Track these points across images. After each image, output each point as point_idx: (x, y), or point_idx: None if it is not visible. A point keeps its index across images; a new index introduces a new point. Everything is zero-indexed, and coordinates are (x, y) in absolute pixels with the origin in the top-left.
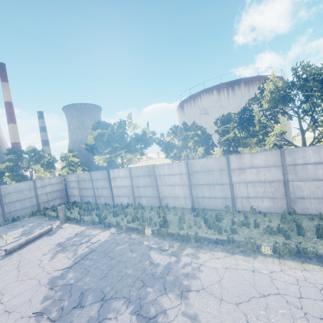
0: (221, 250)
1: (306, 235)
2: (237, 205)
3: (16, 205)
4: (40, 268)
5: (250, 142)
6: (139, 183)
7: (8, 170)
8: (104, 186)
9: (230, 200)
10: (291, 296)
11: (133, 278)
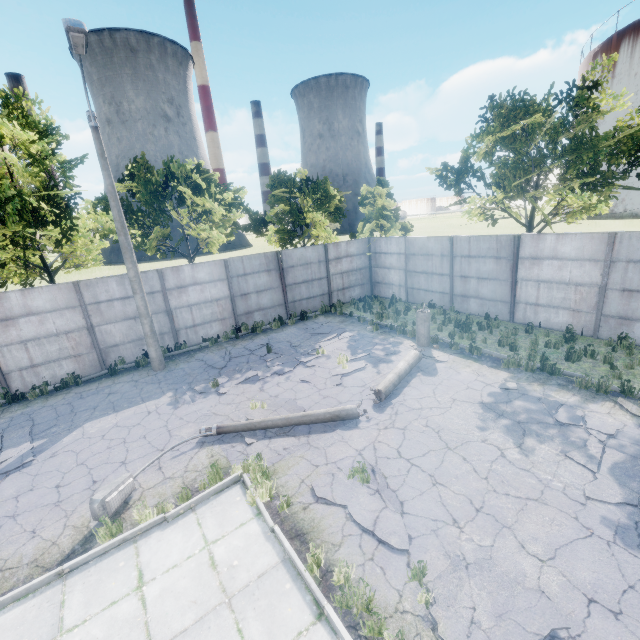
0: None
1: None
2: None
3: (301, 289)
4: (523, 473)
5: None
6: (638, 281)
7: (282, 220)
8: (489, 276)
9: None
10: None
11: None
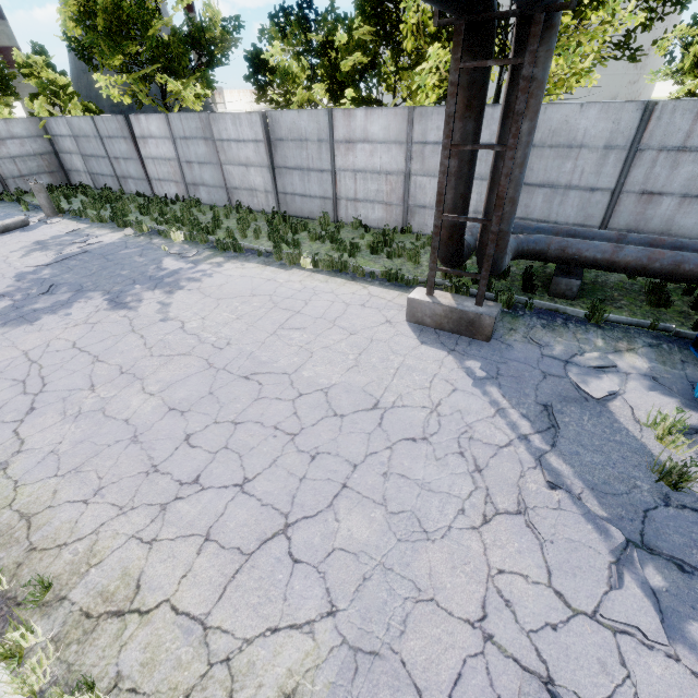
0: (257, 262)
1: (381, 256)
2: (340, 212)
3: None
4: (5, 264)
5: (412, 83)
6: (189, 154)
7: None
8: (128, 156)
9: (331, 202)
10: (280, 297)
11: (125, 278)
